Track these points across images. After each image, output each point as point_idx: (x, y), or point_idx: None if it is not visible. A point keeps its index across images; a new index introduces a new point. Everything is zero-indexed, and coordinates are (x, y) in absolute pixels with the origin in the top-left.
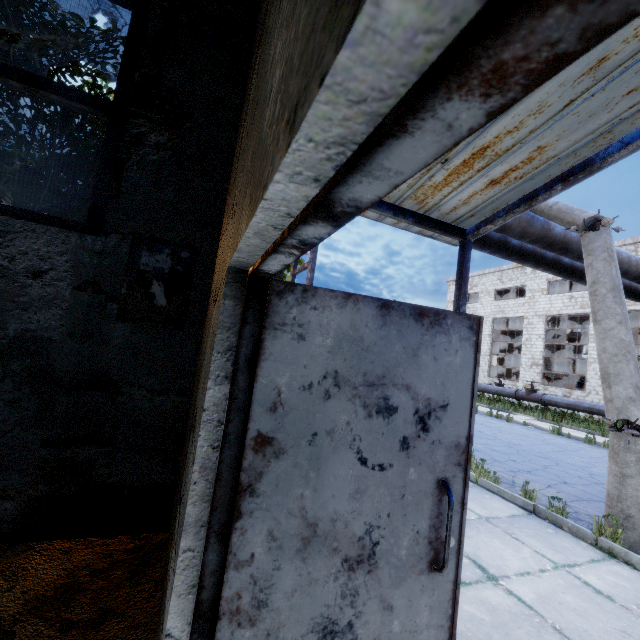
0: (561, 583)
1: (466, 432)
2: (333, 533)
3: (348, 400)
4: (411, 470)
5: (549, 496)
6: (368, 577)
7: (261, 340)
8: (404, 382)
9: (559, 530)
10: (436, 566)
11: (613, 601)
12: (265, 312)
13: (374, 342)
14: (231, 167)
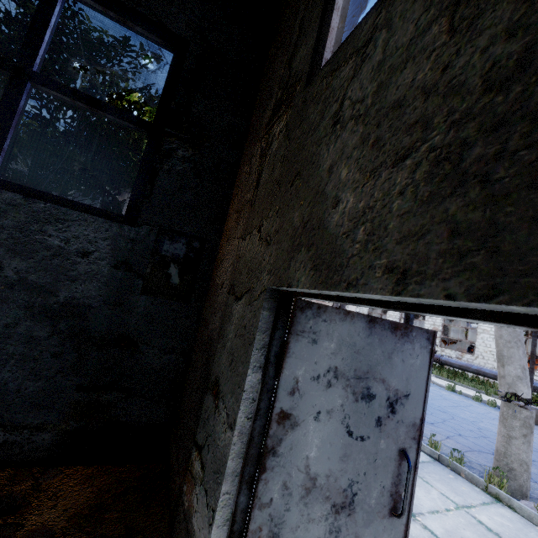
0: (462, 521)
1: (420, 415)
2: (326, 485)
3: (343, 388)
4: (382, 441)
5: (449, 446)
6: (348, 519)
7: (287, 342)
8: (381, 377)
9: (458, 476)
10: (395, 513)
11: (500, 537)
12: (291, 322)
13: (363, 347)
14: (236, 178)
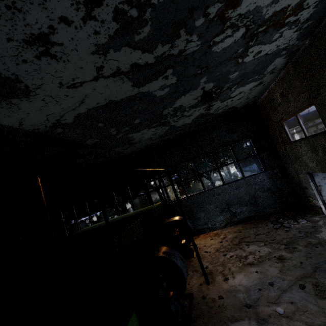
0: None
1: None
2: None
3: None
4: None
5: None
6: None
7: (313, 177)
8: None
9: None
10: None
11: None
12: (312, 175)
13: None
14: (277, 150)
